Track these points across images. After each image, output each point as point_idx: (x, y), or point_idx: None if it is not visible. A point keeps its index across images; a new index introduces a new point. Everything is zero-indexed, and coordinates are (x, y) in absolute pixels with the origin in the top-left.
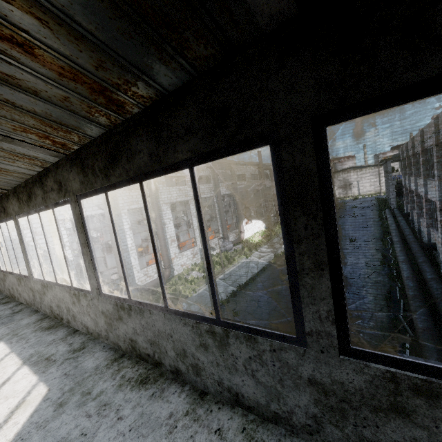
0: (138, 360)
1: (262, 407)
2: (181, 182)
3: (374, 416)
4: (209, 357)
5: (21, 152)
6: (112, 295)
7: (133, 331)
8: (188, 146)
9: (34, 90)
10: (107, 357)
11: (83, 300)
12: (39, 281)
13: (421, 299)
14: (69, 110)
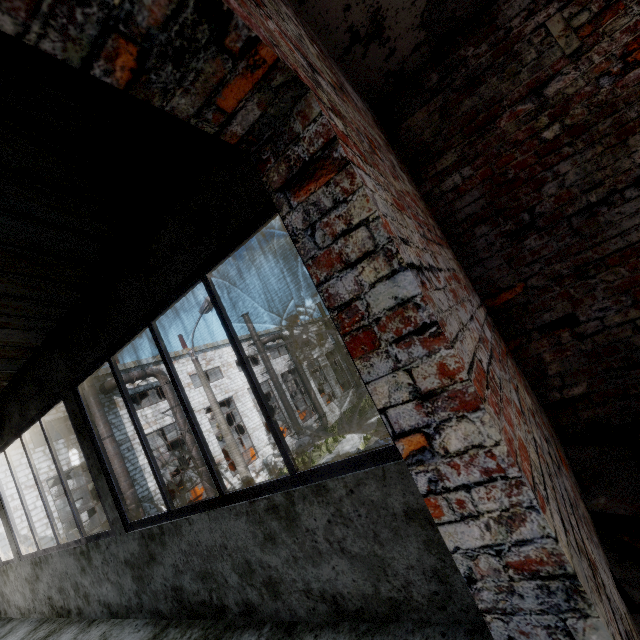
0: (56, 619)
1: (120, 606)
2: None
3: (149, 570)
4: (88, 579)
5: None
6: (28, 553)
7: (48, 586)
8: (34, 405)
9: None
10: (28, 630)
11: (11, 573)
12: None
13: None
14: None
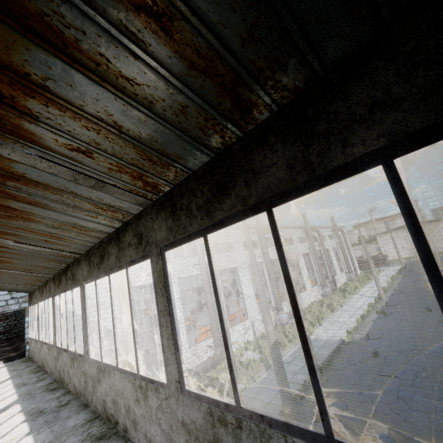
0: None
1: None
2: (225, 250)
3: None
4: None
5: (107, 202)
6: (204, 394)
7: None
8: (380, 129)
9: (149, 101)
10: None
11: (153, 397)
12: (95, 363)
13: None
14: (180, 128)
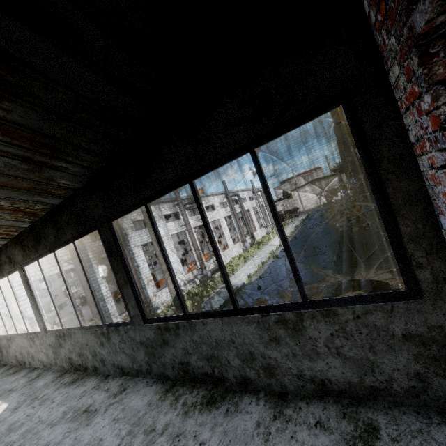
0: (75, 372)
1: (132, 369)
2: None
3: (161, 349)
4: (106, 350)
5: None
6: (53, 329)
7: (69, 351)
8: (70, 231)
9: None
10: (54, 376)
11: (37, 340)
12: (4, 337)
13: (349, 289)
14: (4, 219)
